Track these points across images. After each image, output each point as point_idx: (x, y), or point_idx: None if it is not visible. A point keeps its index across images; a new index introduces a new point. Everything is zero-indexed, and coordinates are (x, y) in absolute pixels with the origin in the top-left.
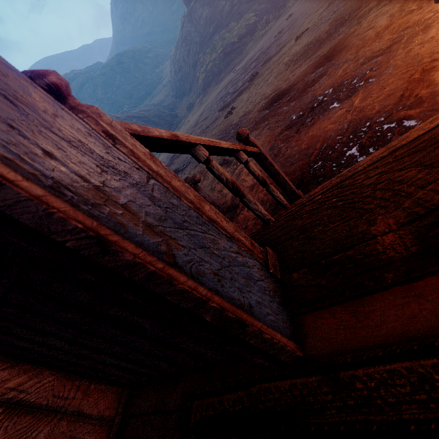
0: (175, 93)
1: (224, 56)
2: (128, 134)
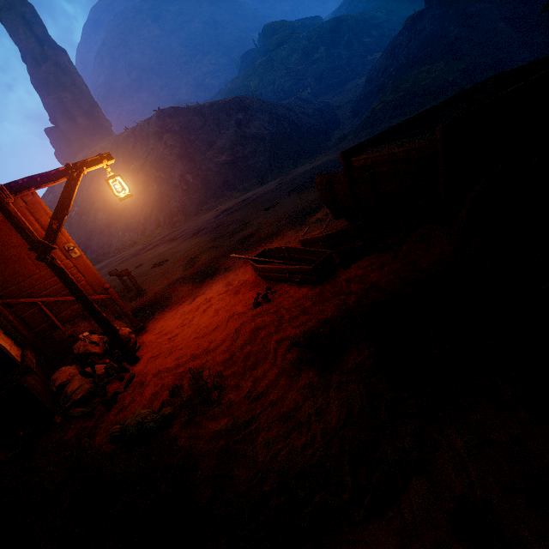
0: (355, 106)
1: (397, 105)
2: None
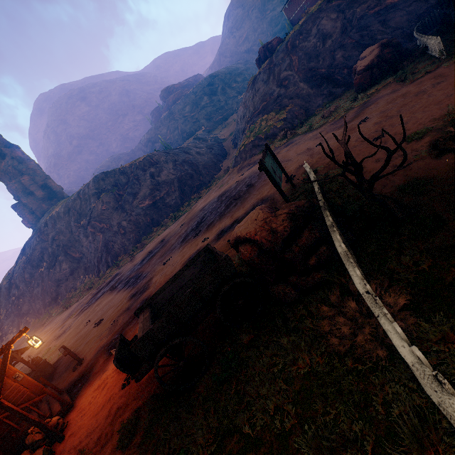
0: (234, 139)
1: (252, 147)
2: None
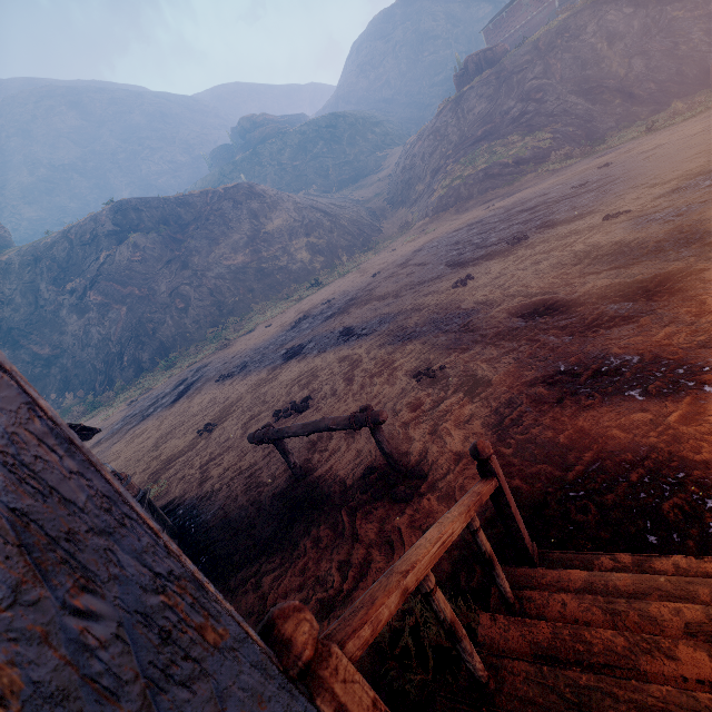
0: (392, 197)
1: (484, 178)
2: (358, 678)
